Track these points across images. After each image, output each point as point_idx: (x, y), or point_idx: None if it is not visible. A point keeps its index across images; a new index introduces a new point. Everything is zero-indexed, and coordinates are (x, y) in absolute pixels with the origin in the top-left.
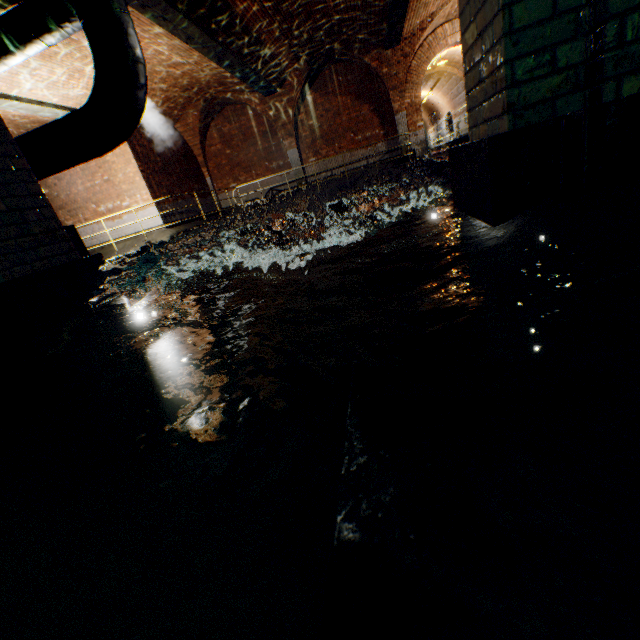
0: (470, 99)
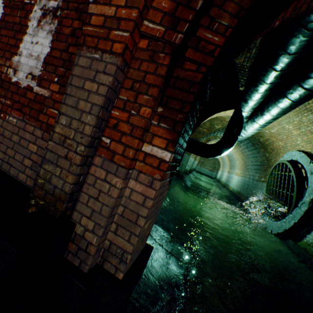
0: (134, 252)
